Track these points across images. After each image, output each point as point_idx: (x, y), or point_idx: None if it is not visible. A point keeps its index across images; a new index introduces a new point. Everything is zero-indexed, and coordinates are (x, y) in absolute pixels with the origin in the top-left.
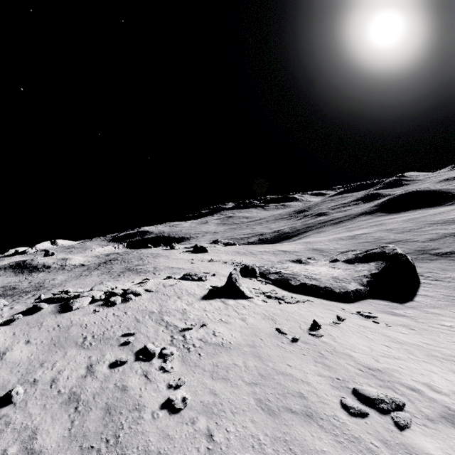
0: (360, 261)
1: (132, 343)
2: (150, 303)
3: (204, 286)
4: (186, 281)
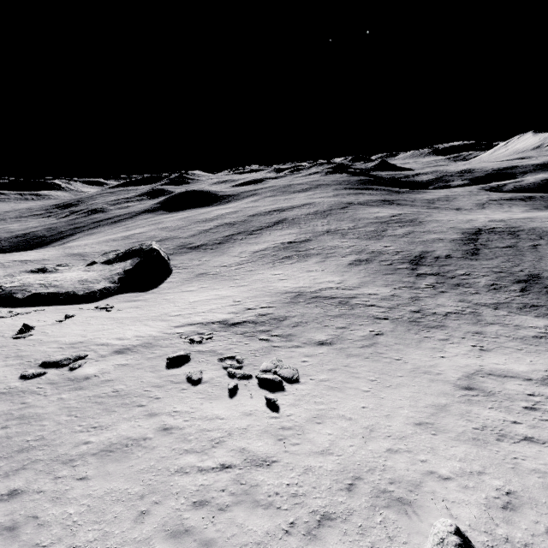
0: (120, 260)
1: None
2: None
3: None
4: None
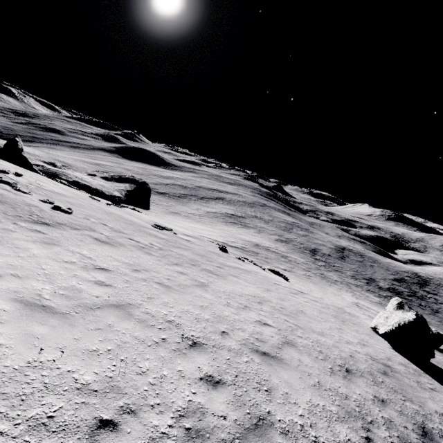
0: (116, 181)
1: None
2: None
3: None
4: None
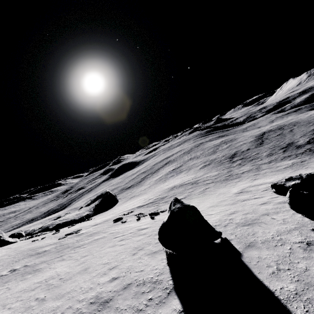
0: (93, 202)
1: None
2: None
3: None
4: None
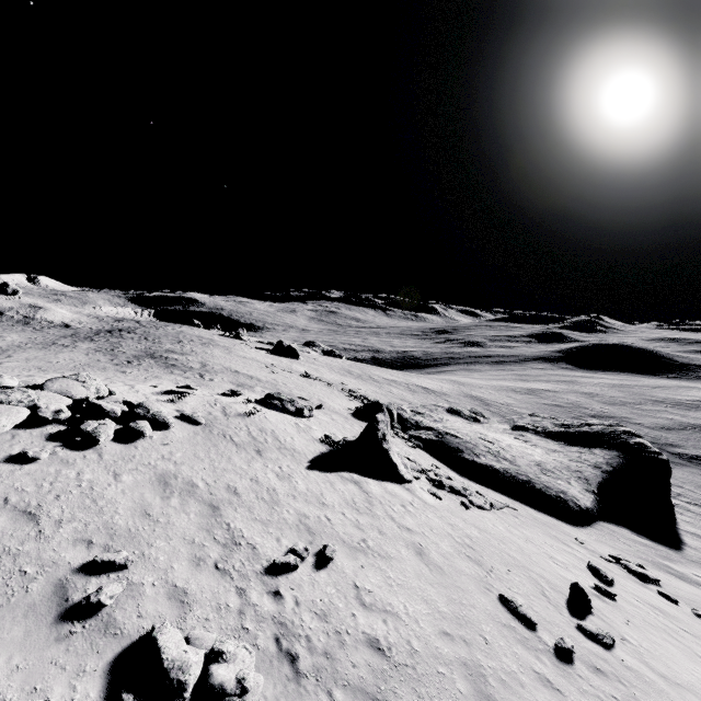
0: (570, 440)
1: (109, 610)
2: (188, 457)
3: (310, 431)
4: (273, 412)
